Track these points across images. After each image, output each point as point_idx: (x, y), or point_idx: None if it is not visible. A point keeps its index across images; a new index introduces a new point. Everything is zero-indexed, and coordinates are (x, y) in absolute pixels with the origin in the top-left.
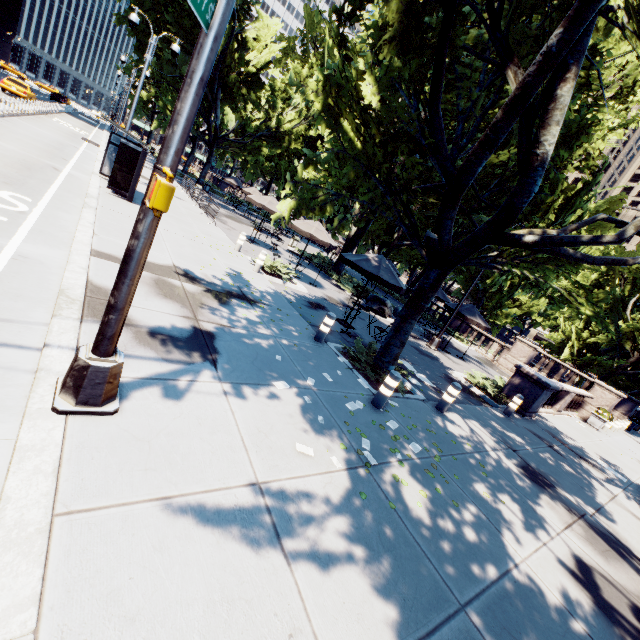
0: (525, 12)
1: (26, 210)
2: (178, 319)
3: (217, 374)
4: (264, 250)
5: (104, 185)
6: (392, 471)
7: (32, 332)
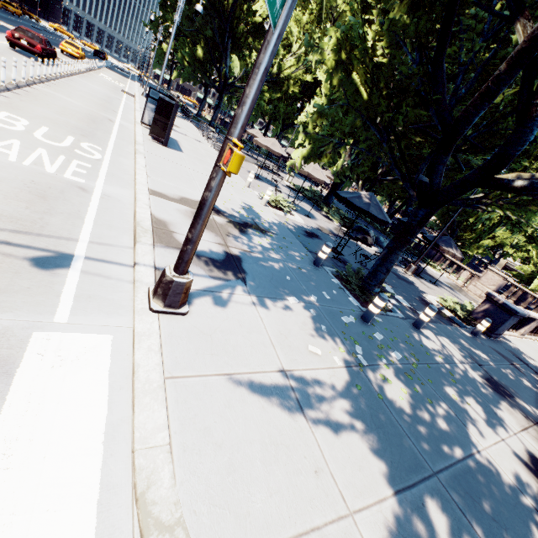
0: None
1: (100, 157)
2: (215, 245)
3: (247, 289)
4: (266, 185)
5: (145, 133)
6: (379, 371)
7: (125, 253)
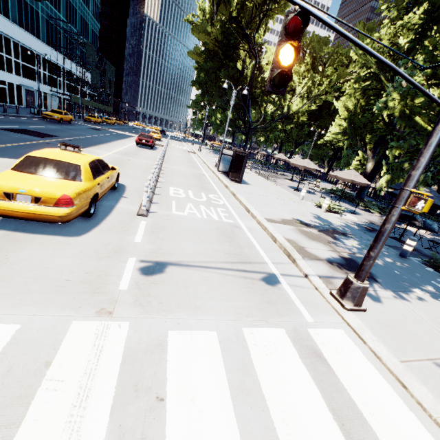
0: None
1: (223, 202)
2: (331, 253)
3: (381, 286)
4: (307, 194)
5: (224, 177)
6: None
7: (292, 268)
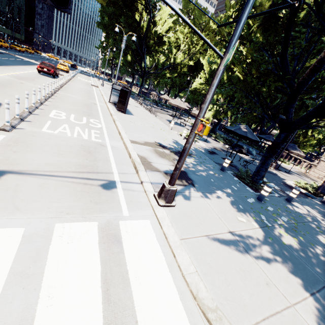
0: None
1: (101, 126)
2: (171, 166)
3: (196, 189)
4: (178, 126)
5: (113, 107)
6: (278, 229)
7: (134, 177)
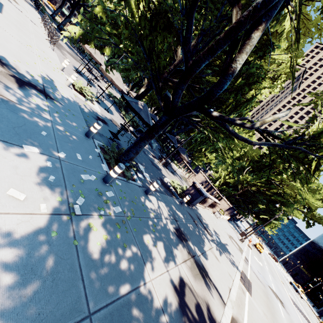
0: None
1: None
2: None
3: None
4: (84, 80)
5: None
6: (91, 220)
7: None
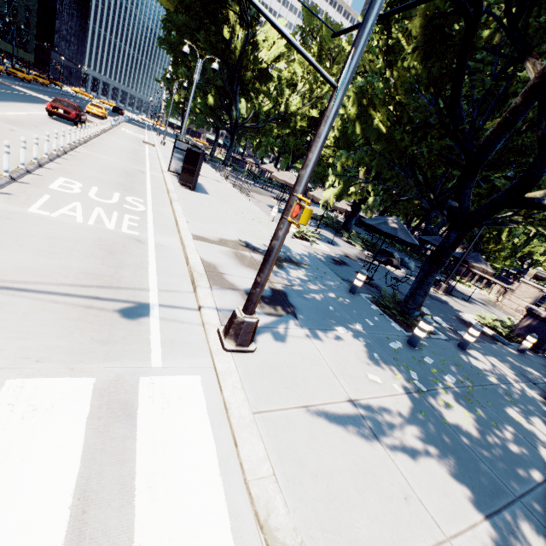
0: (539, 5)
1: (144, 209)
2: None
3: (299, 323)
4: None
5: (173, 180)
6: (438, 396)
7: (188, 298)
